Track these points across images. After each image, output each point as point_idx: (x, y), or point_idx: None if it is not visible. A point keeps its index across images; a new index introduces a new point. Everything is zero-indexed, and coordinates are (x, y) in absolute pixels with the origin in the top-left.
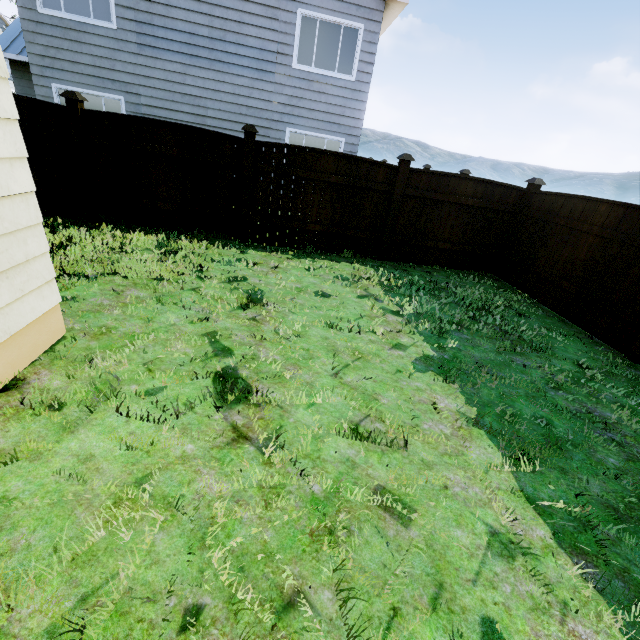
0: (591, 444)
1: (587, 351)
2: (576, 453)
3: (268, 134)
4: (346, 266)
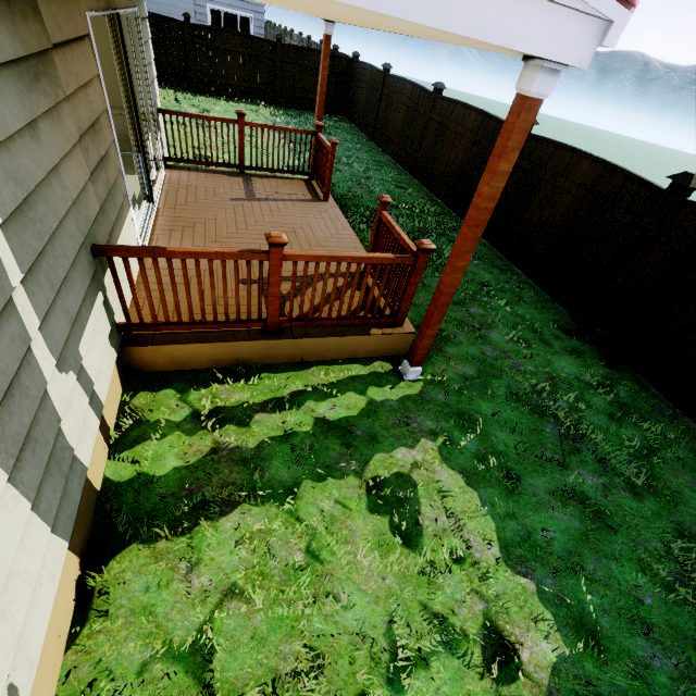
0: None
1: (354, 137)
2: None
3: (193, 9)
4: (254, 107)
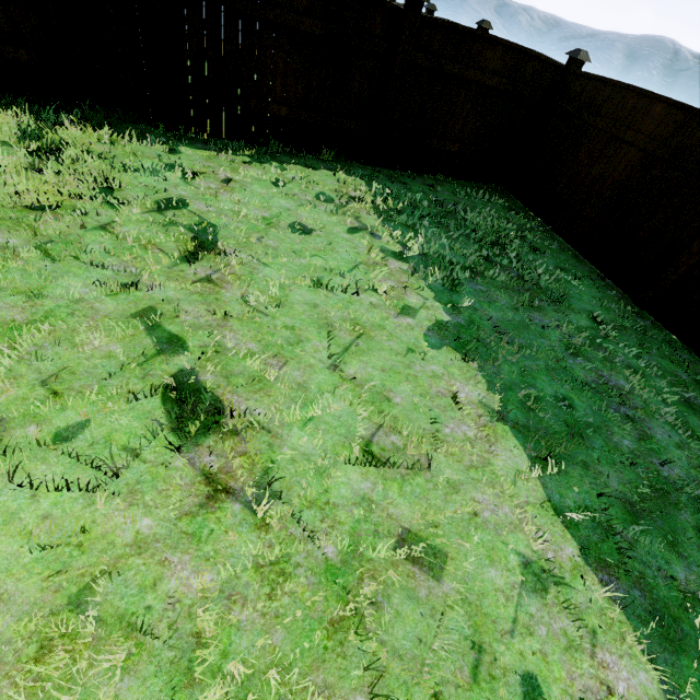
0: (608, 425)
1: (600, 298)
2: (596, 440)
3: None
4: (328, 177)
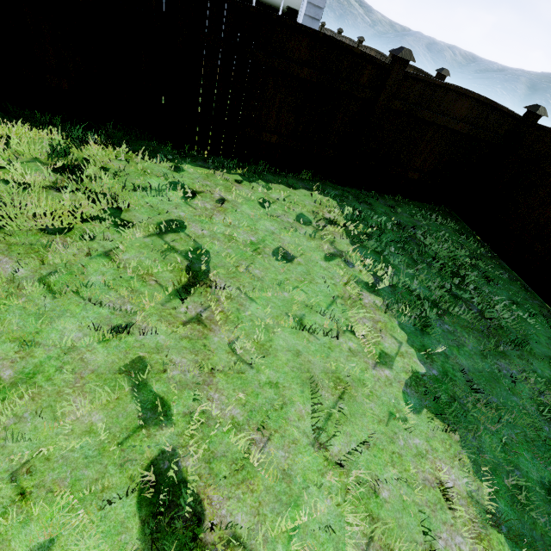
0: None
1: None
2: None
3: None
4: (305, 197)
